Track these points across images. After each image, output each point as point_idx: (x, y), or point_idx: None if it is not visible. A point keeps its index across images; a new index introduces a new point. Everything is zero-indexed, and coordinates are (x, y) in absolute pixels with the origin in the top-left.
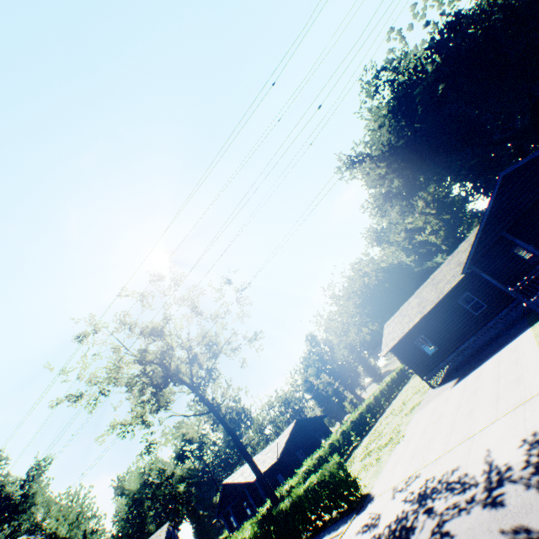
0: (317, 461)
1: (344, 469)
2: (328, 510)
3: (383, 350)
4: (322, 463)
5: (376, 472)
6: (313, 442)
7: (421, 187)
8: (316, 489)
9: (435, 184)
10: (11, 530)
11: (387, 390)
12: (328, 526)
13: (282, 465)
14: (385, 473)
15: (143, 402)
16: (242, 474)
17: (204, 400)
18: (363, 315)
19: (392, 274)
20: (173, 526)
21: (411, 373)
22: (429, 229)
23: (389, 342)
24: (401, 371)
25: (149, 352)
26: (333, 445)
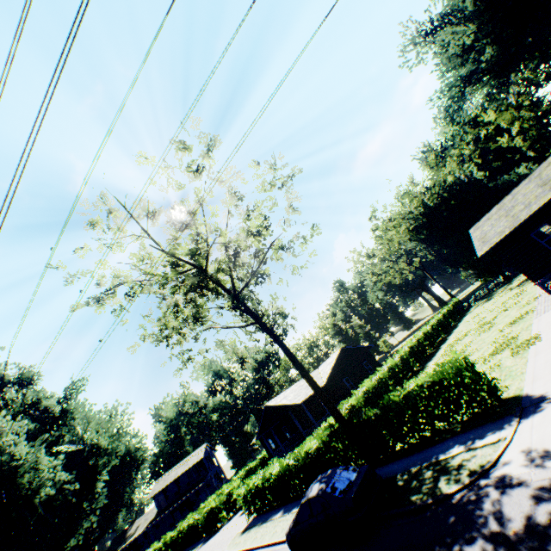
0: (376, 383)
1: (473, 367)
2: (447, 418)
3: (481, 250)
4: (382, 386)
5: (510, 376)
6: (360, 371)
7: (526, 54)
8: (425, 393)
9: (545, 50)
10: (53, 440)
11: (443, 321)
12: (448, 437)
13: (328, 391)
14: (541, 372)
15: (176, 313)
16: (286, 398)
17: (248, 309)
18: (418, 240)
19: (459, 190)
20: (210, 447)
21: (469, 306)
22: (517, 128)
23: (490, 239)
24: (455, 305)
25: (180, 245)
26: (391, 370)
